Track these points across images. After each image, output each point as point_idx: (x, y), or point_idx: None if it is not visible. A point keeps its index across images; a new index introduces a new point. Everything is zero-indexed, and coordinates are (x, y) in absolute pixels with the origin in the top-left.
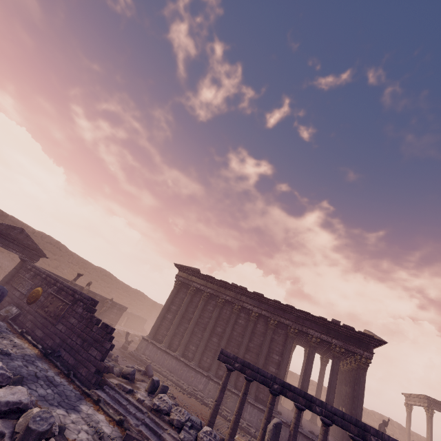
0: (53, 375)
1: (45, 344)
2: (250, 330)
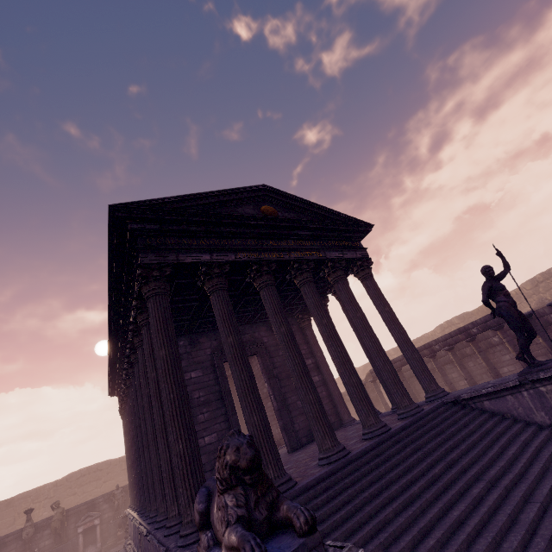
0: None
1: None
2: (132, 402)
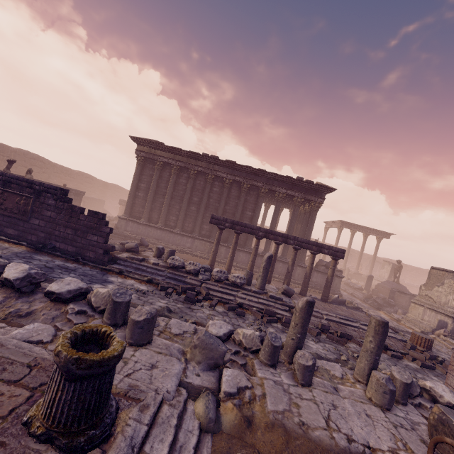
0: (62, 263)
1: (27, 241)
2: (225, 196)
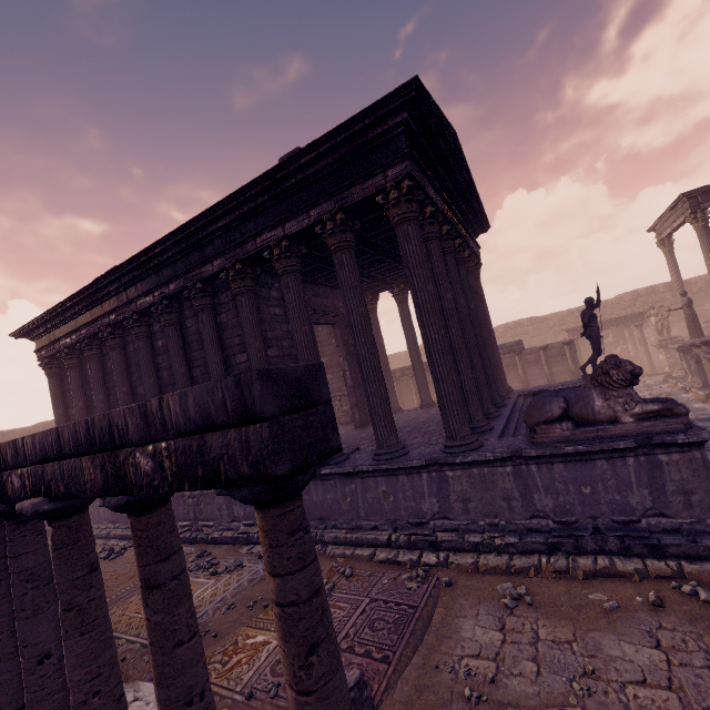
0: None
1: None
2: (174, 346)
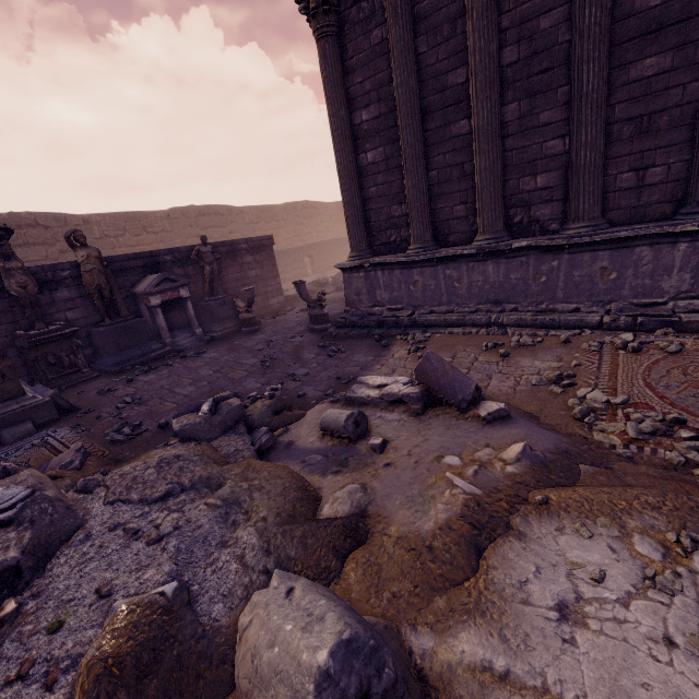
0: None
1: None
2: None
